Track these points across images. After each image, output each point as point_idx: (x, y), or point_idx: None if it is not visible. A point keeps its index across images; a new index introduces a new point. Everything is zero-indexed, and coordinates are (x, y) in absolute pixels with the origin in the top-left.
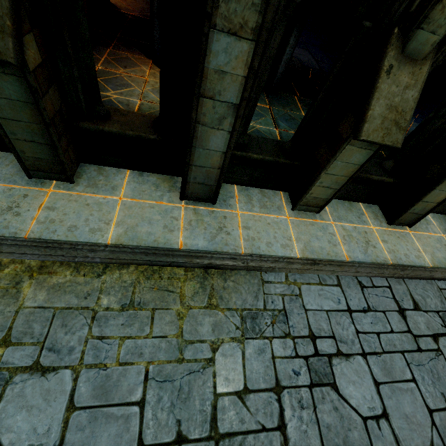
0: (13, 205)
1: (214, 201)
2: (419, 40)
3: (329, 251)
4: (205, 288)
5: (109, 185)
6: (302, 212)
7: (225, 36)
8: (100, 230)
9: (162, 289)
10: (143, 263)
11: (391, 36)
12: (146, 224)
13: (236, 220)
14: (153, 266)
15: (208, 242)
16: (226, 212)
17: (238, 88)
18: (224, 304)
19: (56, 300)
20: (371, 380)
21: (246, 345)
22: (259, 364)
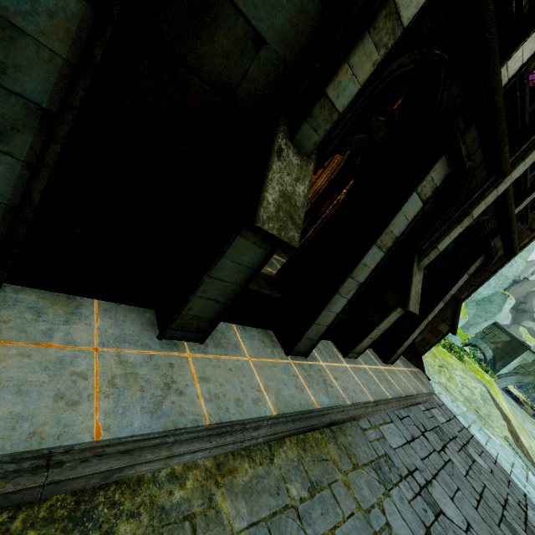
0: (168, 380)
1: (309, 355)
2: (424, 261)
3: (379, 391)
4: (341, 448)
5: (231, 343)
6: (348, 359)
7: (376, 248)
8: (259, 400)
9: (319, 460)
10: (292, 433)
11: (414, 257)
12: (283, 385)
13: (327, 372)
14: (299, 435)
15: (327, 397)
16: (317, 365)
17: (367, 274)
18: (359, 461)
19: (258, 507)
20: (449, 498)
21: (393, 498)
22: (408, 513)
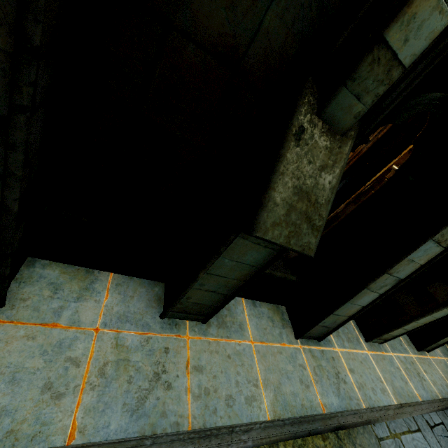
0: (159, 369)
1: (322, 339)
2: None
3: (407, 391)
4: None
5: (236, 322)
6: (371, 343)
7: (432, 243)
8: (254, 398)
9: None
10: (289, 436)
11: None
12: (286, 379)
13: (341, 361)
14: (297, 439)
15: (338, 397)
16: (331, 352)
17: (411, 270)
18: None
19: None
20: None
21: None
22: None
